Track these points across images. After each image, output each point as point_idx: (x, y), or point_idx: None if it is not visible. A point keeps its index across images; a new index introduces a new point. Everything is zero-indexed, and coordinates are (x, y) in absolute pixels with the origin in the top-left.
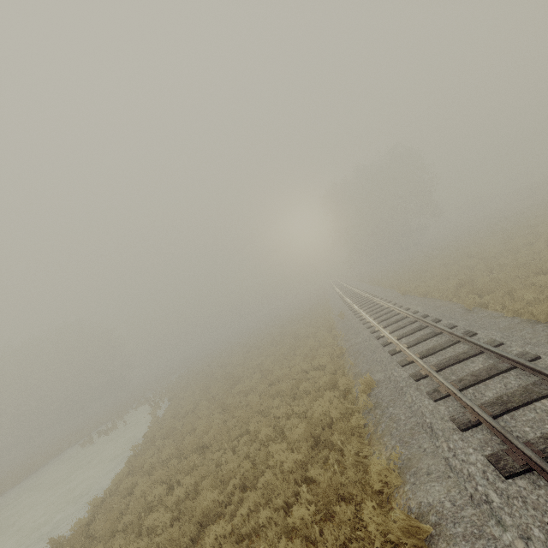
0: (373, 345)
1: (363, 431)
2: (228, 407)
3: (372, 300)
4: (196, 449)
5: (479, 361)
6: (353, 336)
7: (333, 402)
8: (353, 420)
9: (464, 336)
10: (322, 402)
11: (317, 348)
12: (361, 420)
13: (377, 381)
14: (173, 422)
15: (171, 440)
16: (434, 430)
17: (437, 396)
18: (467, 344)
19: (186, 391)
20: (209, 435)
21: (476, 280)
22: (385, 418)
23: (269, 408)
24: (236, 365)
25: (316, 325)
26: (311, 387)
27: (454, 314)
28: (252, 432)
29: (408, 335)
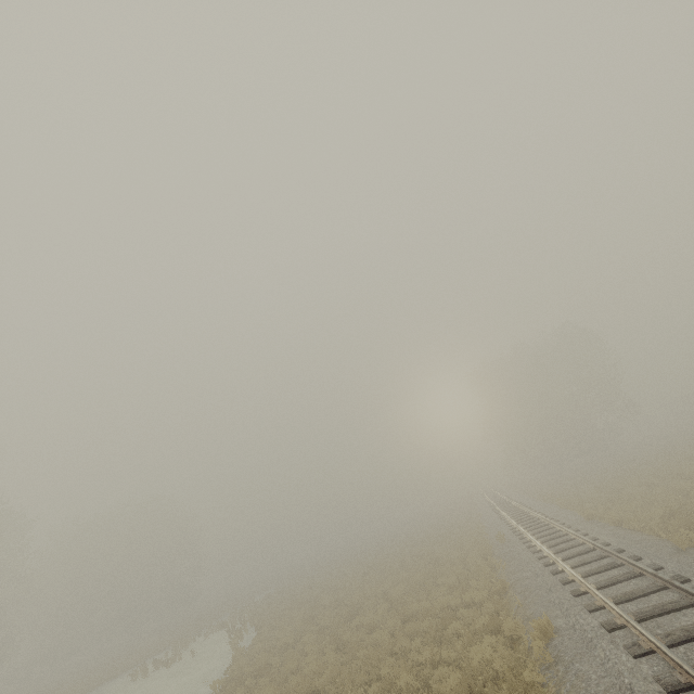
0: (549, 581)
1: (541, 692)
2: (346, 643)
3: (544, 522)
4: (306, 693)
5: (692, 615)
6: (518, 567)
7: (497, 648)
8: (526, 673)
9: (671, 579)
10: (481, 648)
11: (467, 578)
12: (537, 676)
13: (556, 628)
14: (268, 656)
15: (268, 680)
16: (635, 692)
17: (637, 651)
18: (677, 592)
19: (280, 618)
20: (323, 677)
21: (693, 511)
22: (570, 675)
23: (405, 650)
24: (351, 590)
25: (463, 548)
26: (463, 630)
27: (660, 553)
28: (386, 677)
29: (596, 572)
